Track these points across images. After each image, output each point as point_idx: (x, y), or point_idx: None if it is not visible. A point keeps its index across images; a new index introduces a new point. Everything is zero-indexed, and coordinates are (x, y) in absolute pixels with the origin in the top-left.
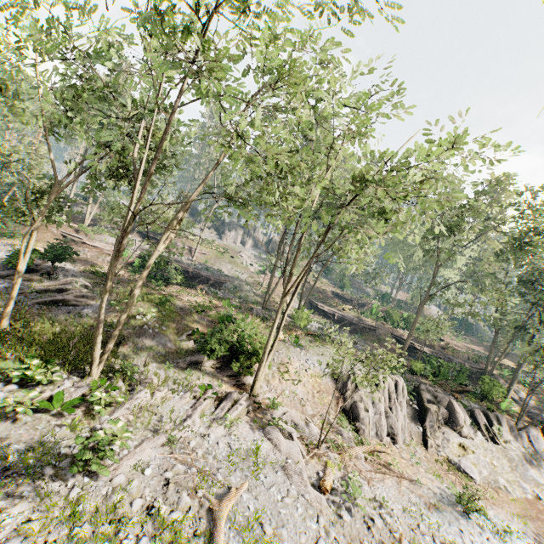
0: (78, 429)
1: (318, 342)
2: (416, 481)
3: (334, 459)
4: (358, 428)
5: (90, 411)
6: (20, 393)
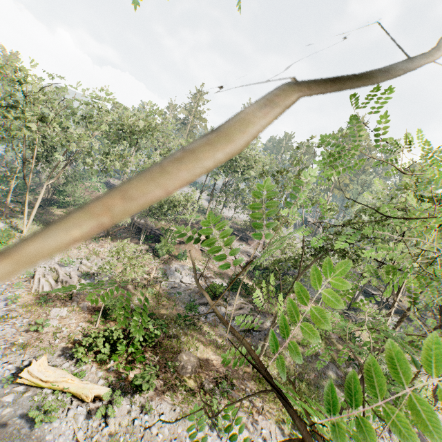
0: None
1: None
2: None
3: None
4: None
5: None
6: None
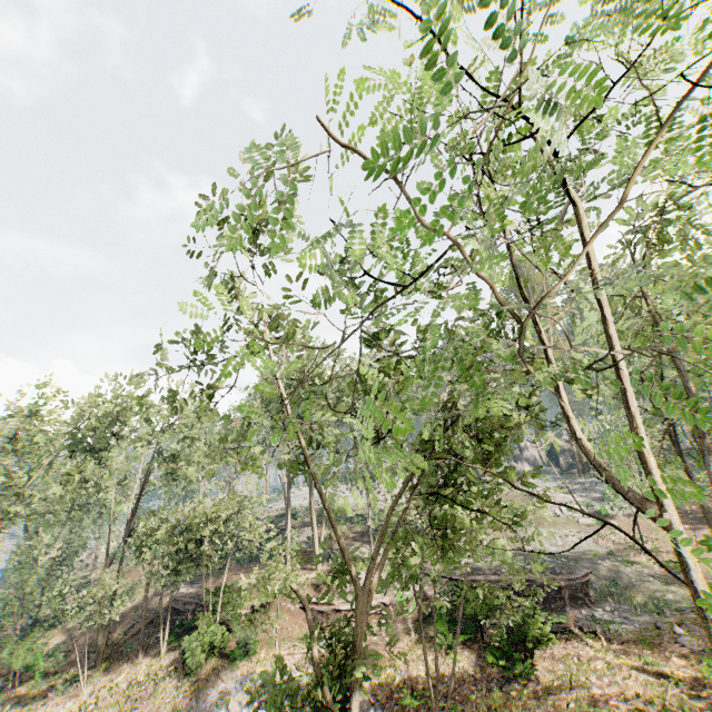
0: None
1: None
2: None
3: None
4: None
5: None
6: None
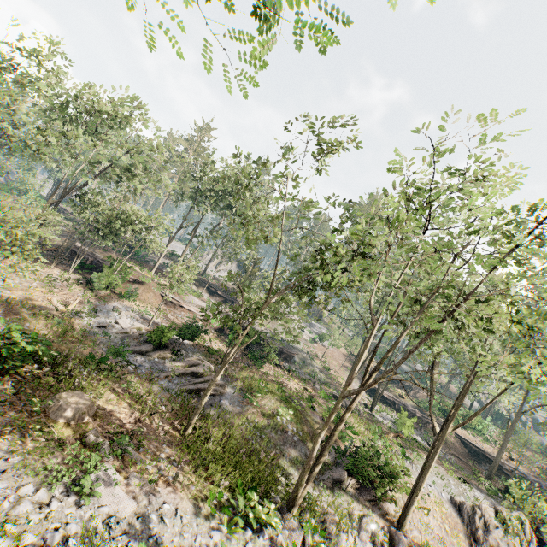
0: None
1: (417, 452)
2: None
3: None
4: None
5: None
6: (258, 540)
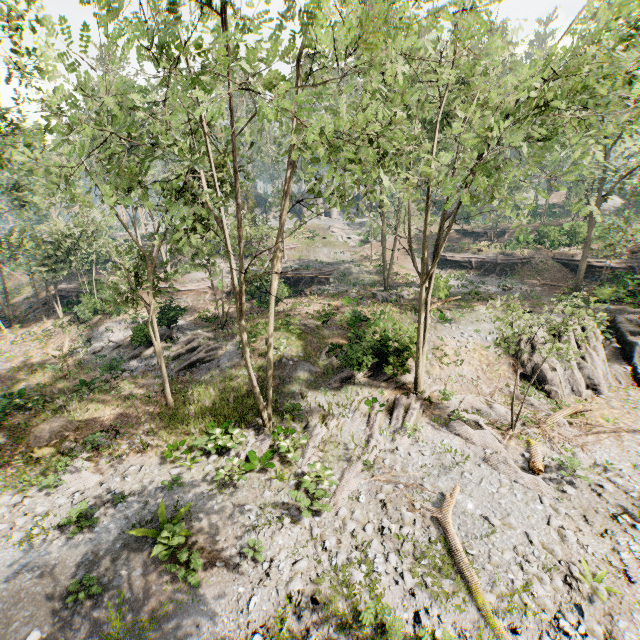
0: (286, 479)
1: (466, 308)
2: (638, 431)
3: (534, 435)
4: (548, 392)
5: (284, 459)
6: (222, 460)
